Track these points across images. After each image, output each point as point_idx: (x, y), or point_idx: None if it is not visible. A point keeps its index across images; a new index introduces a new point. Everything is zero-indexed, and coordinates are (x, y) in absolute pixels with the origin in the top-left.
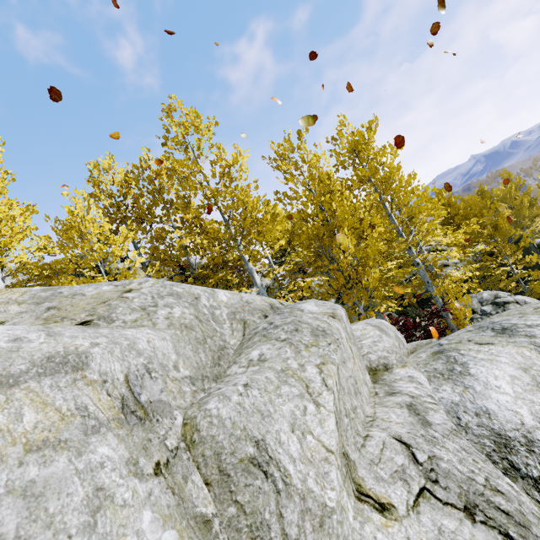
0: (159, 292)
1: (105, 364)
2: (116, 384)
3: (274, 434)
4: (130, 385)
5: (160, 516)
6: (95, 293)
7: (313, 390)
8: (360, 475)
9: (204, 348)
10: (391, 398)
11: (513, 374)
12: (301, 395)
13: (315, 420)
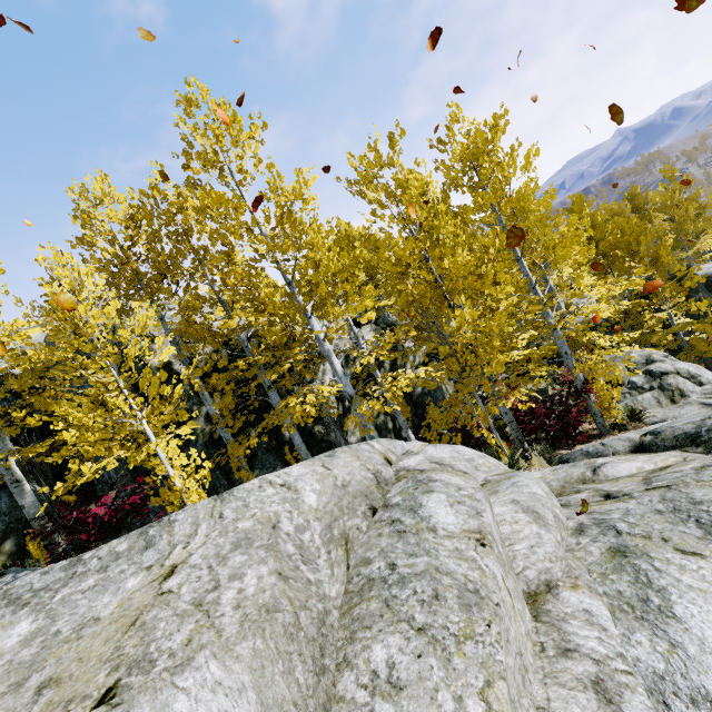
0: (219, 549)
1: None
2: None
3: None
4: None
5: None
6: (116, 604)
7: None
8: None
9: (299, 646)
10: (566, 664)
11: None
12: None
13: None
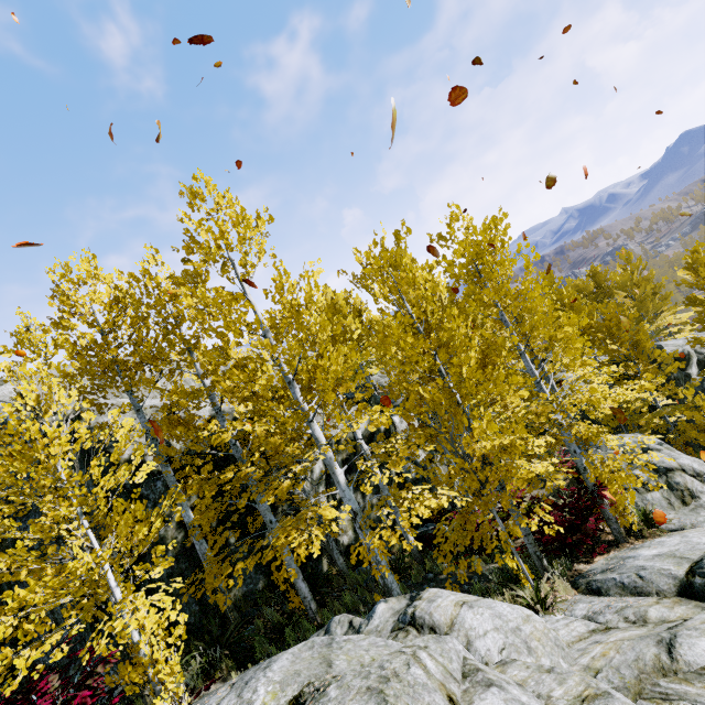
0: None
1: None
2: None
3: None
4: None
5: None
6: None
7: None
8: None
9: None
10: None
11: None
12: None
13: None
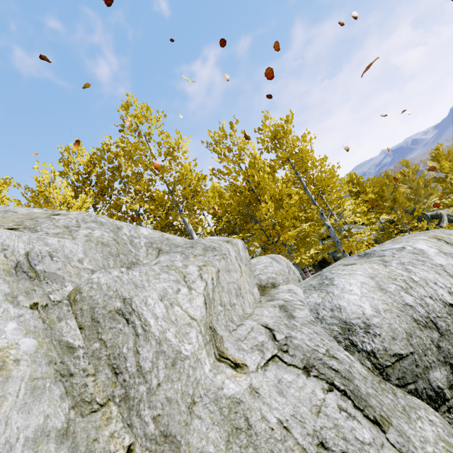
0: (84, 219)
1: (10, 241)
2: (15, 253)
3: (142, 297)
4: (29, 258)
5: (25, 329)
6: (26, 212)
7: (189, 279)
8: (226, 346)
9: (115, 259)
10: (269, 303)
11: (363, 281)
12: (177, 281)
13: (186, 299)
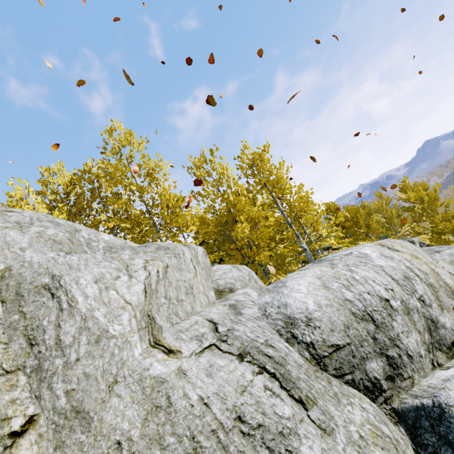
0: (40, 218)
1: None
2: None
3: (74, 276)
4: None
5: None
6: None
7: (131, 268)
8: (164, 336)
9: None
10: (221, 303)
11: (311, 281)
12: (119, 269)
13: (125, 285)
